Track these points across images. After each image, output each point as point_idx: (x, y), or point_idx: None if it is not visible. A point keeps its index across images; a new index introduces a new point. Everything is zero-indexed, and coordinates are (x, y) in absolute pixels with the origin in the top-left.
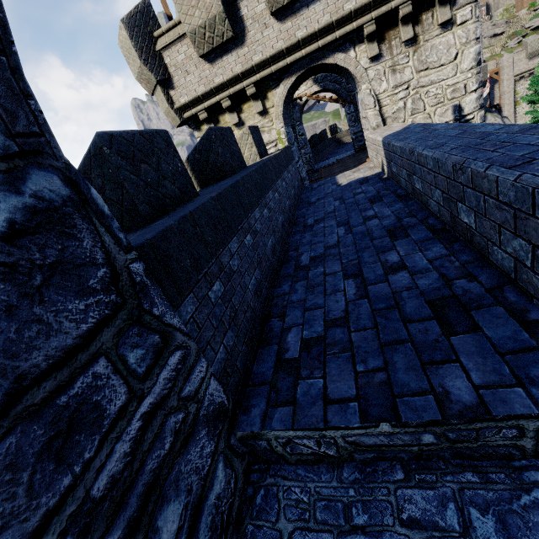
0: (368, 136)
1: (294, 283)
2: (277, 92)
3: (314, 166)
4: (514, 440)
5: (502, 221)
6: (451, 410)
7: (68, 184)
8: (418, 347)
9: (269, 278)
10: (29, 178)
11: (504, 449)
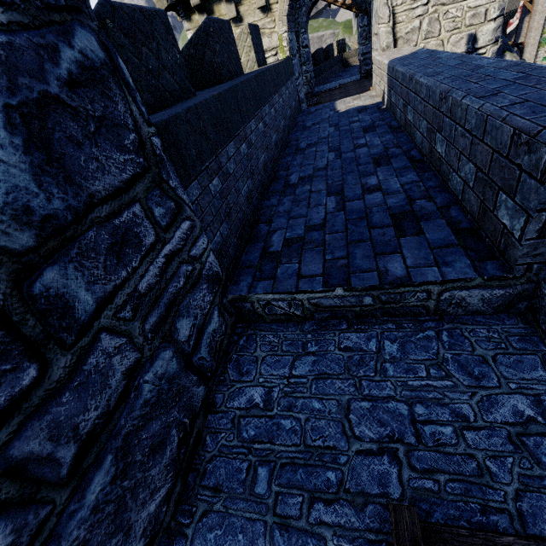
0: (375, 57)
1: (282, 198)
2: None
3: (314, 88)
4: (423, 302)
5: (463, 148)
6: (387, 280)
7: (102, 47)
8: (375, 244)
9: (259, 191)
10: (75, 35)
11: (416, 309)
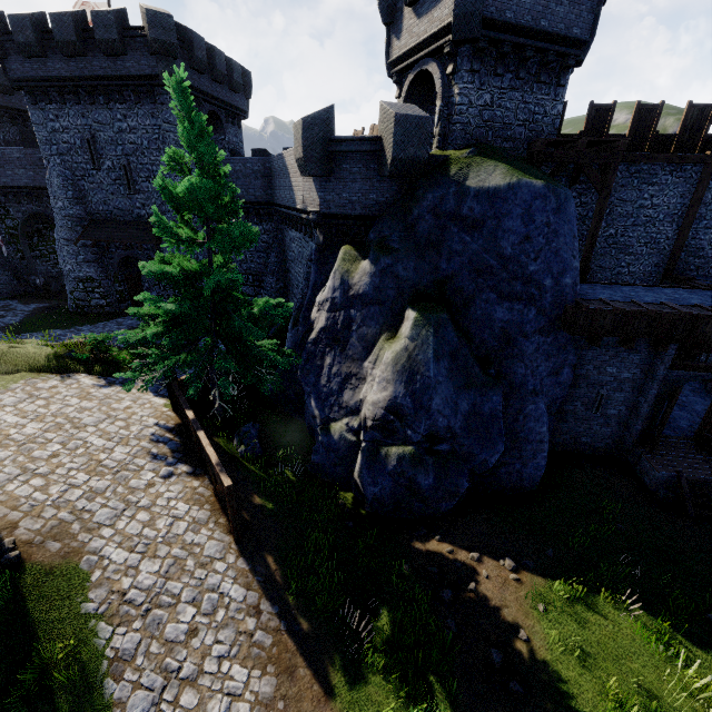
0: None
1: None
2: None
3: None
4: None
5: None
6: None
7: None
8: None
9: None
10: None
11: None
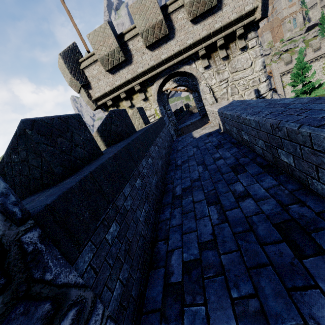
0: (208, 108)
1: (172, 209)
2: (153, 87)
3: (178, 127)
4: None
5: (318, 163)
6: None
7: None
8: (278, 270)
9: (154, 207)
10: None
11: None
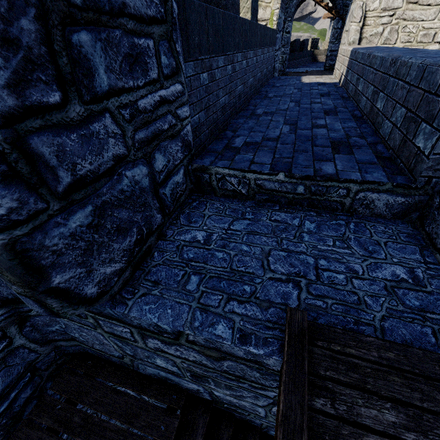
0: (342, 47)
1: (247, 120)
2: None
3: (286, 69)
4: (342, 198)
5: (399, 98)
6: (319, 175)
7: None
8: (315, 155)
9: (231, 110)
10: None
11: (335, 204)
